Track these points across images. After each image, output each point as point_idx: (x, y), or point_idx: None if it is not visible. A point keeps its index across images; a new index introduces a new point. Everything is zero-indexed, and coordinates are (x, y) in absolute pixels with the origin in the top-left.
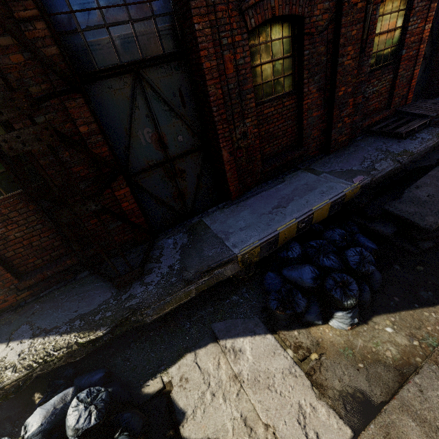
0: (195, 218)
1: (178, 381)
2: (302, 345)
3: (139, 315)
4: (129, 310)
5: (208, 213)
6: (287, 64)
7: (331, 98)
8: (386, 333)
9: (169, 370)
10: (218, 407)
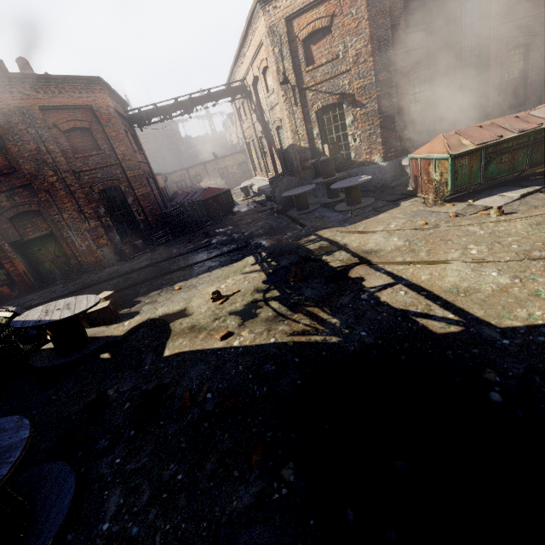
0: None
1: None
2: None
3: None
4: None
5: None
6: (520, 64)
7: (543, 78)
8: None
9: None
10: None
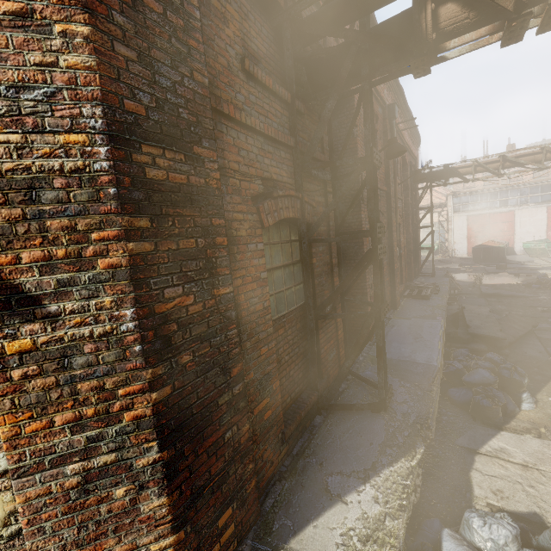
0: (359, 356)
1: (494, 496)
2: (527, 427)
3: (425, 429)
4: (417, 425)
5: (364, 352)
6: None
7: (392, 270)
8: None
9: (474, 494)
10: (547, 491)
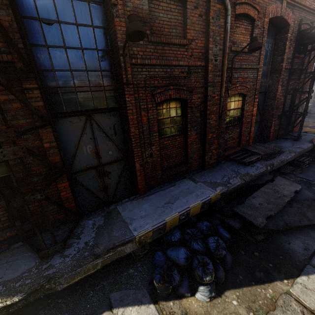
0: (112, 205)
1: None
2: (174, 314)
3: (53, 283)
4: (45, 278)
5: (122, 203)
6: (179, 119)
7: (204, 139)
8: (233, 305)
9: None
10: None
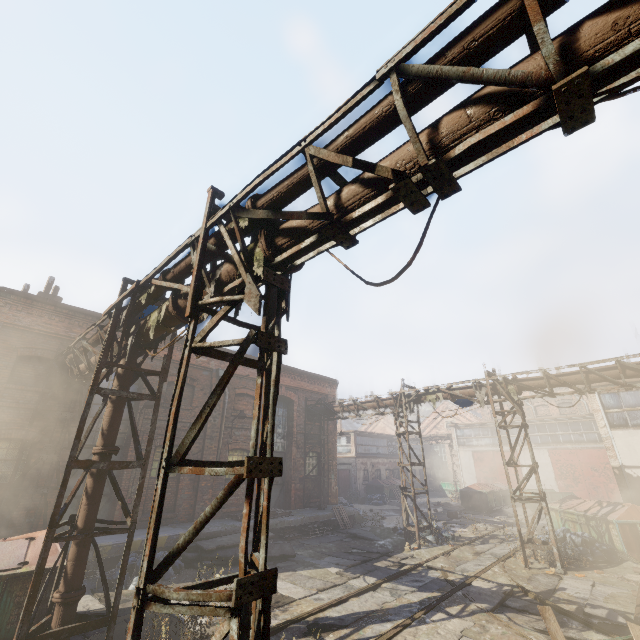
0: None
1: None
2: None
3: None
4: None
5: None
6: None
7: (198, 486)
8: None
9: None
10: None
